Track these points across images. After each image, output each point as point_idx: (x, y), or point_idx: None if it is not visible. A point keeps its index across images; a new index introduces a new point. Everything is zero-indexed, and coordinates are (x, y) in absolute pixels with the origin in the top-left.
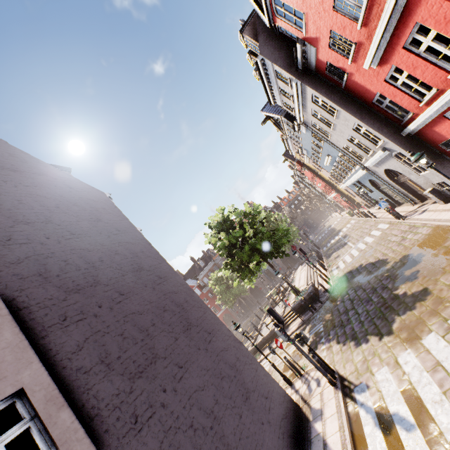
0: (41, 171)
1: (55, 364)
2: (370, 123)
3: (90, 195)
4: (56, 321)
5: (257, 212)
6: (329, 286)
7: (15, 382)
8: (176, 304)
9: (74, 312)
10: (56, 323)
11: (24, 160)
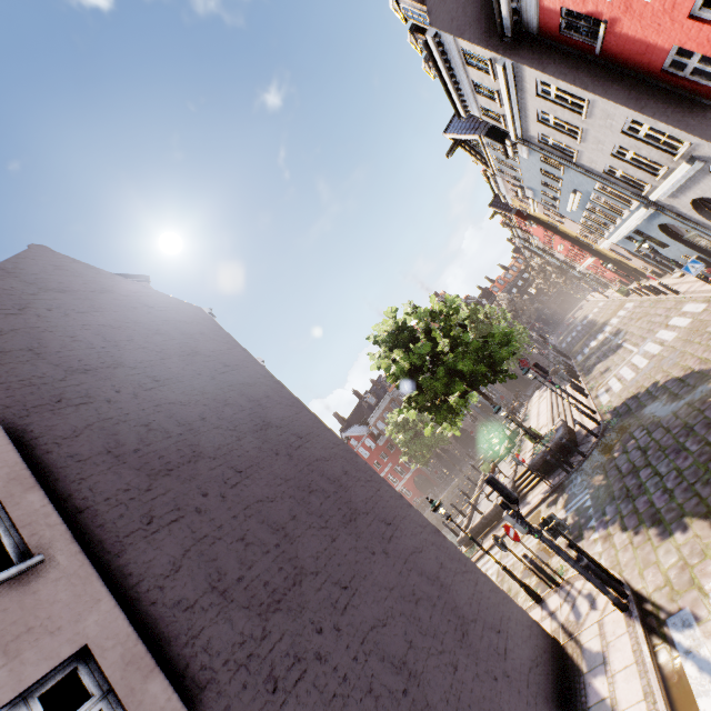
0: (104, 287)
1: (139, 598)
2: (658, 113)
3: (179, 314)
4: (137, 526)
5: (453, 309)
6: (595, 425)
7: (75, 636)
8: (329, 478)
9: (165, 508)
10: (137, 528)
11: (78, 273)
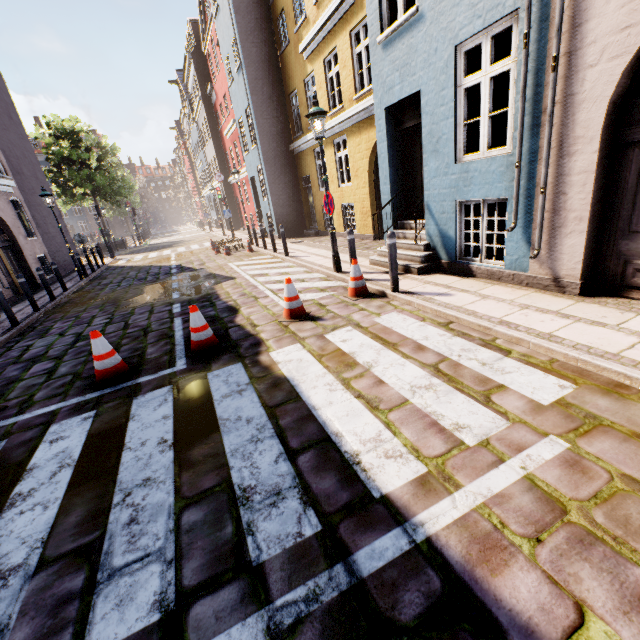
0: None
1: None
2: (220, 162)
3: None
4: None
5: (113, 153)
6: (139, 245)
7: None
8: (31, 160)
9: None
10: None
11: None
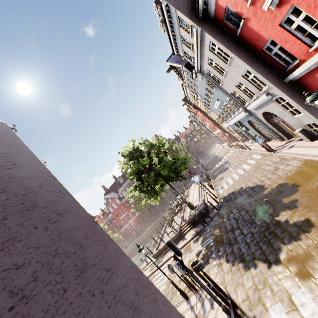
0: None
1: None
2: (259, 69)
3: None
4: None
5: (162, 144)
6: (216, 203)
7: None
8: (73, 242)
9: None
10: None
11: None
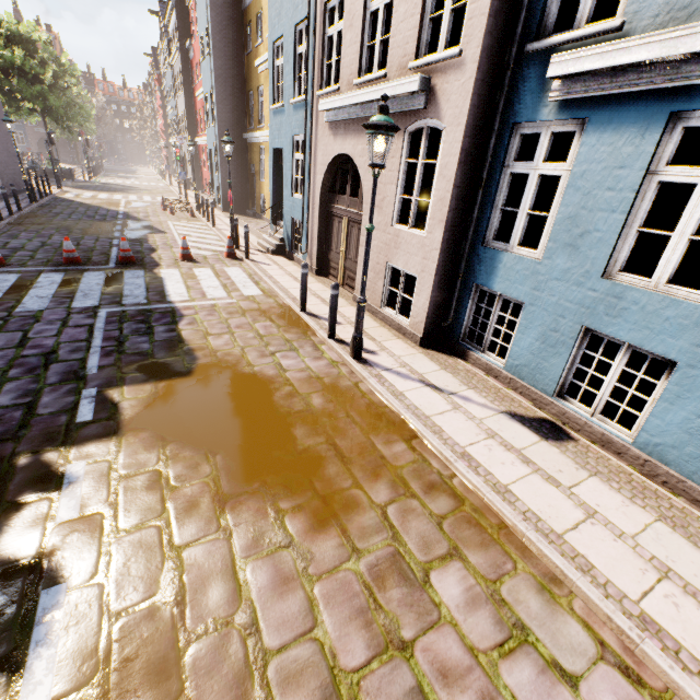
0: None
1: None
2: (189, 119)
3: None
4: None
5: (73, 74)
6: (89, 181)
7: None
8: None
9: None
10: None
11: None
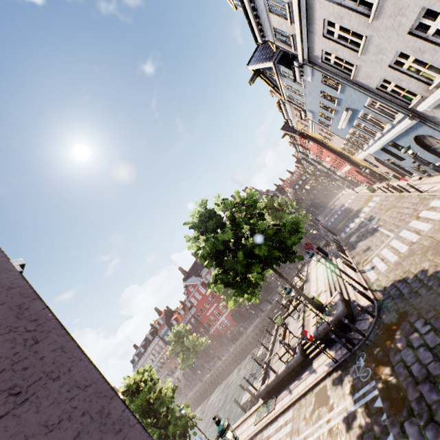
0: None
1: None
2: None
3: None
4: None
5: (253, 201)
6: (368, 302)
7: None
8: None
9: None
10: None
11: None
